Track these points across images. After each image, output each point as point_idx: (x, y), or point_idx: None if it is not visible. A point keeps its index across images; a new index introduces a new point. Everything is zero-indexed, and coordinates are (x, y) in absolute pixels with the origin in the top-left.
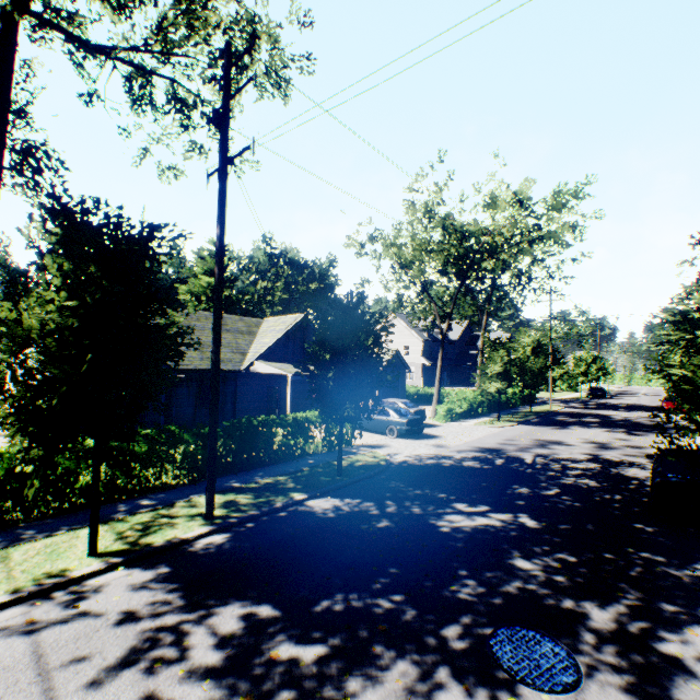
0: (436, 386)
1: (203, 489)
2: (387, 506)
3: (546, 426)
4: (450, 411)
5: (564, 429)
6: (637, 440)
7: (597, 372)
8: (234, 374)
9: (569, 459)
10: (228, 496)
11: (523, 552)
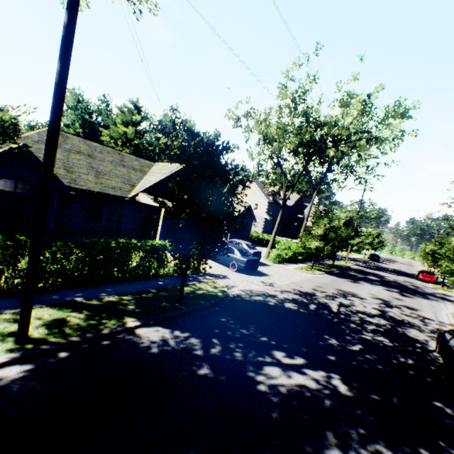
0: (273, 236)
1: (43, 300)
2: (212, 347)
3: (344, 278)
4: (279, 256)
5: (357, 283)
6: (408, 301)
7: (377, 244)
8: (122, 200)
9: (364, 313)
10: (61, 312)
11: (339, 438)
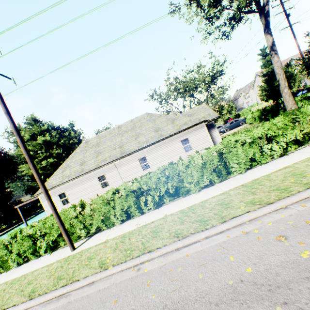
0: None
1: None
2: None
3: None
4: None
5: None
6: None
7: None
8: None
9: None
10: None
11: None
